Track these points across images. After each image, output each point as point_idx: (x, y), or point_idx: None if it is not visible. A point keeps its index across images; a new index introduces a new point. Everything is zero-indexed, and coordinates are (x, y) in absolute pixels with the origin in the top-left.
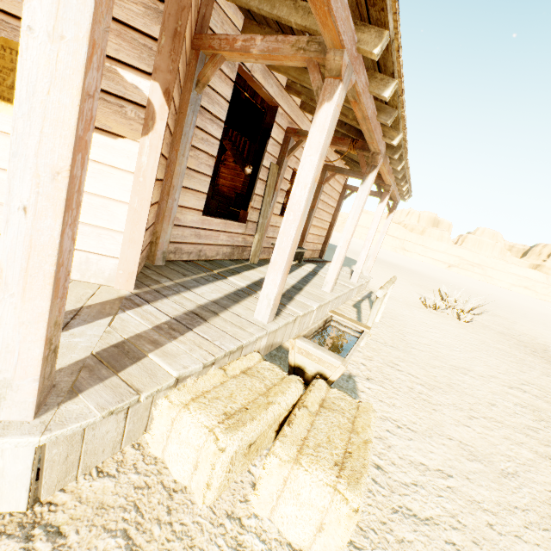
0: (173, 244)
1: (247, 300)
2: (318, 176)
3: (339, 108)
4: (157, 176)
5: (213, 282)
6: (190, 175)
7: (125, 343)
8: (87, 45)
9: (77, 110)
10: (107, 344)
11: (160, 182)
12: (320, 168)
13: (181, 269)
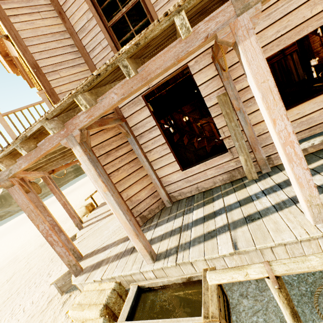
0: (176, 192)
1: (170, 238)
2: (105, 187)
3: (83, 154)
4: (130, 184)
5: (175, 219)
6: (159, 160)
7: (105, 259)
8: (36, 227)
9: (42, 234)
10: (102, 259)
11: (143, 178)
12: (102, 184)
13: (175, 207)
